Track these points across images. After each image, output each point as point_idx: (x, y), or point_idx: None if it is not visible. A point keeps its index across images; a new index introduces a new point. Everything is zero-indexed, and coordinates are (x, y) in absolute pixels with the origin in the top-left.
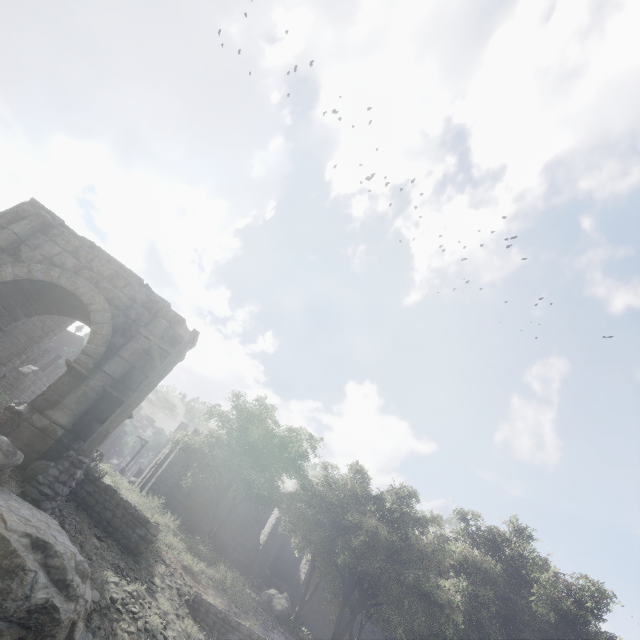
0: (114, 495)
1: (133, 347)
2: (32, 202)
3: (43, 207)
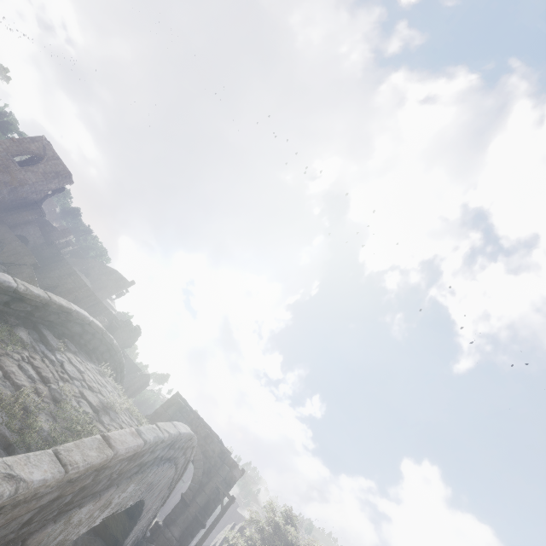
0: None
1: (211, 485)
2: (177, 393)
3: (181, 396)
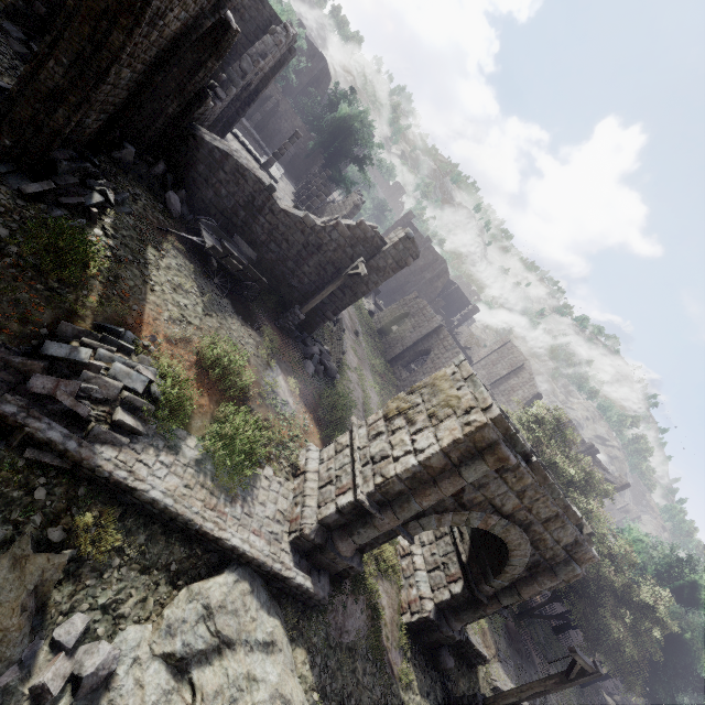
0: (470, 643)
1: (535, 590)
2: (496, 420)
3: (507, 428)
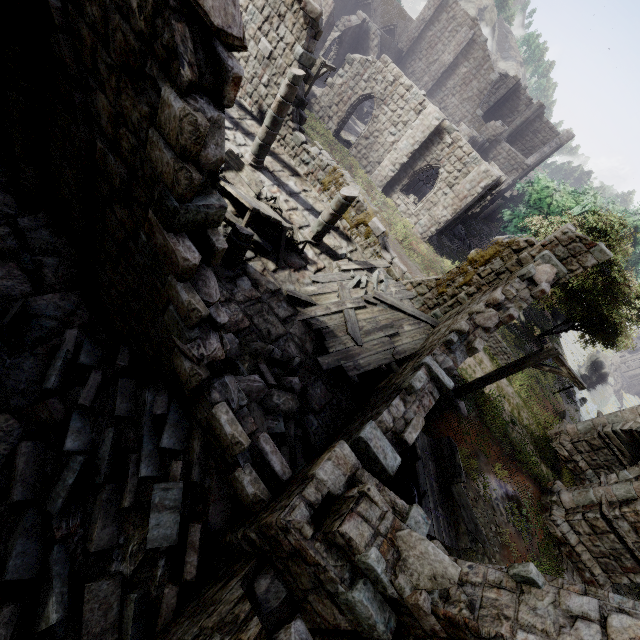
0: None
1: None
2: None
3: None
